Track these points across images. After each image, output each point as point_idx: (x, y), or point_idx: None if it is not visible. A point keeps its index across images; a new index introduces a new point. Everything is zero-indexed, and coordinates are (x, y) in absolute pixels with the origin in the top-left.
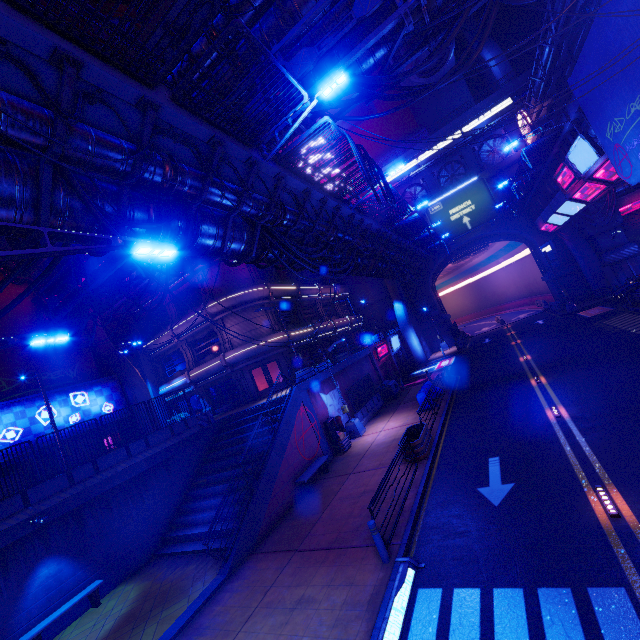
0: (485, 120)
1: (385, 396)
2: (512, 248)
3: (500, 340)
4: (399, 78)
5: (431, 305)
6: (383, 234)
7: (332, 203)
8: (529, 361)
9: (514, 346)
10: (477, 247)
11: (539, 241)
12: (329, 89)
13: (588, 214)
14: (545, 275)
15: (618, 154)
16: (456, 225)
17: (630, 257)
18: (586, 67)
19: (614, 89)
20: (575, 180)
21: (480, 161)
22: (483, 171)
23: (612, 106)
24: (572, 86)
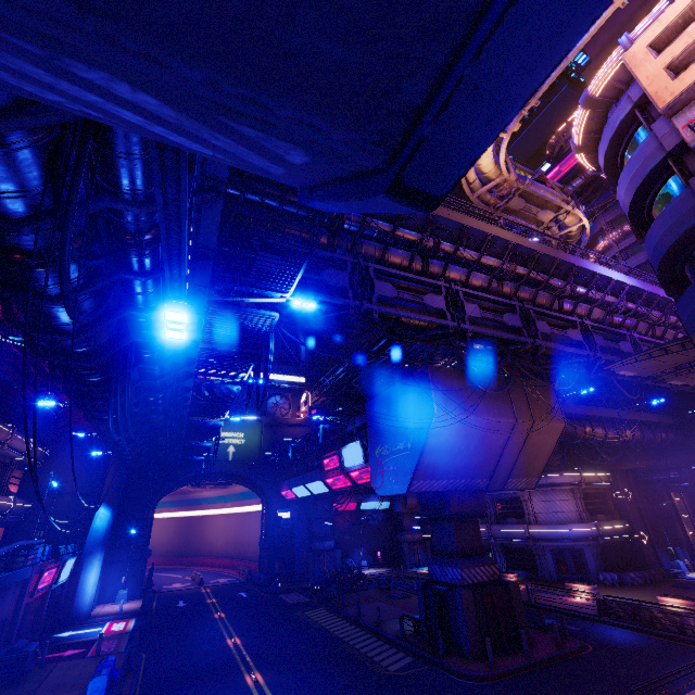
0: (284, 380)
1: (4, 675)
2: (246, 497)
3: (200, 607)
4: (327, 333)
5: (142, 528)
6: (181, 422)
7: (192, 367)
8: (240, 646)
9: (219, 620)
10: (223, 481)
11: (276, 503)
12: (300, 303)
13: (316, 497)
14: (265, 540)
15: (378, 468)
16: (221, 449)
17: (327, 550)
18: (382, 403)
19: (393, 427)
20: (338, 468)
21: (266, 406)
22: (265, 416)
23: (387, 436)
24: (368, 407)
